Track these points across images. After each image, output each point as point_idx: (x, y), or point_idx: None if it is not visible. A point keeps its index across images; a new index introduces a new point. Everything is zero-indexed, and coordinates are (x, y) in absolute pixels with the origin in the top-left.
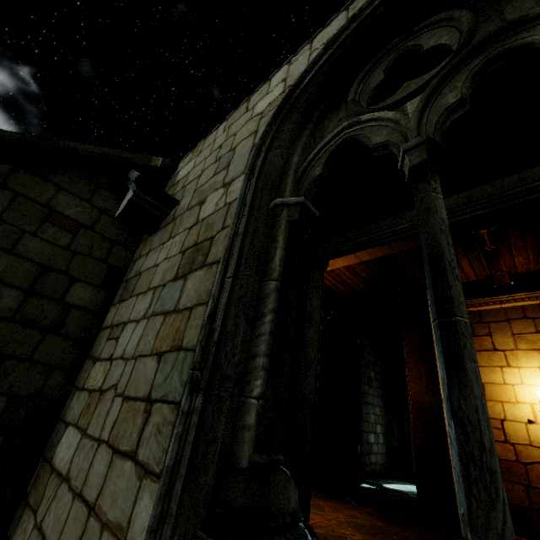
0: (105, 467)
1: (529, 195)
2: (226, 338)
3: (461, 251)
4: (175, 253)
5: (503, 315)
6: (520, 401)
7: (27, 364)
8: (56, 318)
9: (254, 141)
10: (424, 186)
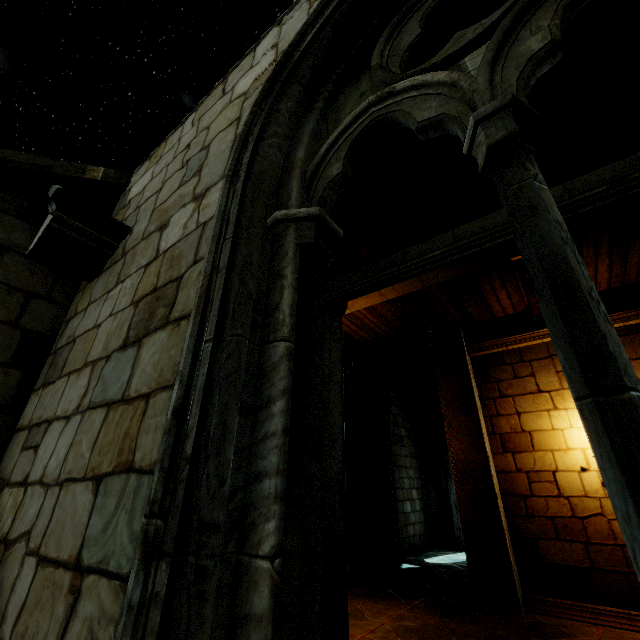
0: None
1: (578, 208)
2: (207, 450)
3: (499, 281)
4: (125, 305)
5: (545, 351)
6: (570, 447)
7: None
8: None
9: (236, 131)
10: (518, 173)
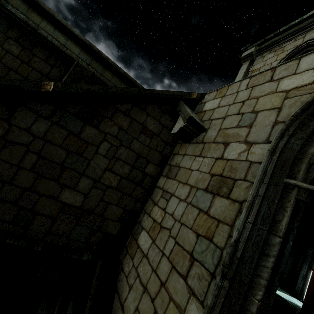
0: (167, 269)
1: None
2: (244, 258)
3: None
4: (205, 171)
5: None
6: None
7: (130, 197)
8: (140, 179)
9: (277, 118)
10: None
